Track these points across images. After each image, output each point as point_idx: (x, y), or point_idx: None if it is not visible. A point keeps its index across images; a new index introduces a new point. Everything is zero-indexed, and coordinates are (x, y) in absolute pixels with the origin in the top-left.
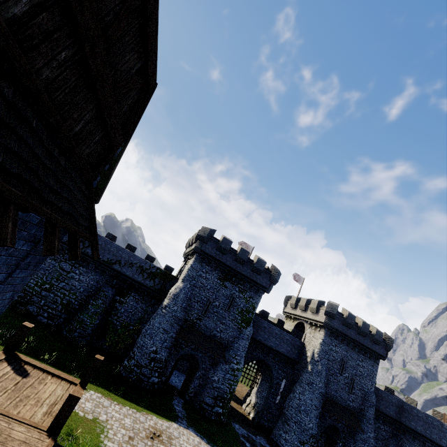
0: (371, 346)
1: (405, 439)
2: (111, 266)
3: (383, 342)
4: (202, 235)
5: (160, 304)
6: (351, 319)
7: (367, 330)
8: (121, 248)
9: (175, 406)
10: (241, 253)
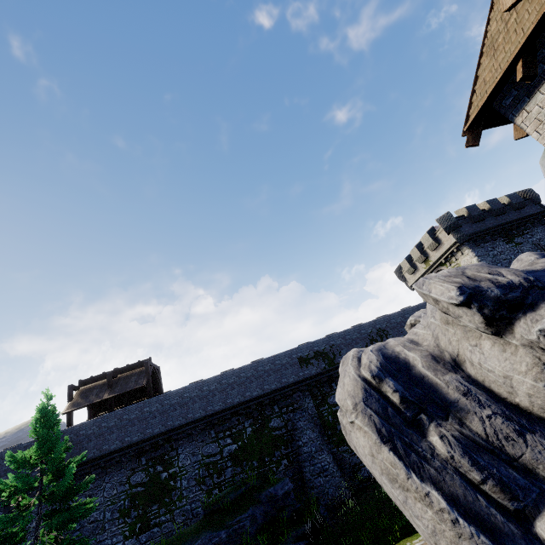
0: None
1: None
2: None
3: None
4: (450, 224)
5: None
6: None
7: None
8: (402, 313)
9: None
10: (493, 205)
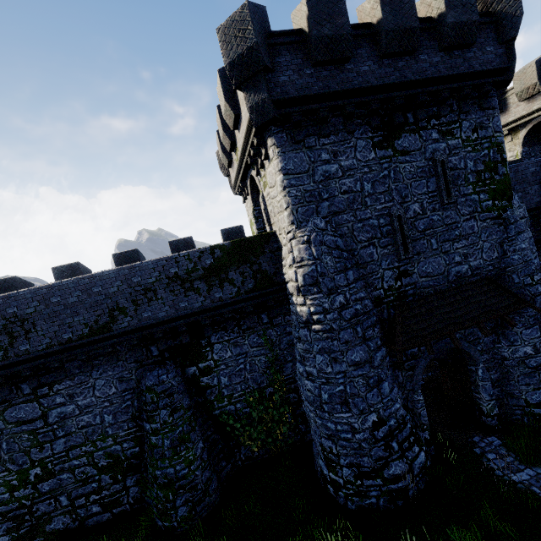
0: None
1: None
2: (110, 333)
3: None
4: (240, 54)
5: (281, 309)
6: None
7: None
8: (89, 281)
9: (514, 478)
10: (390, 14)
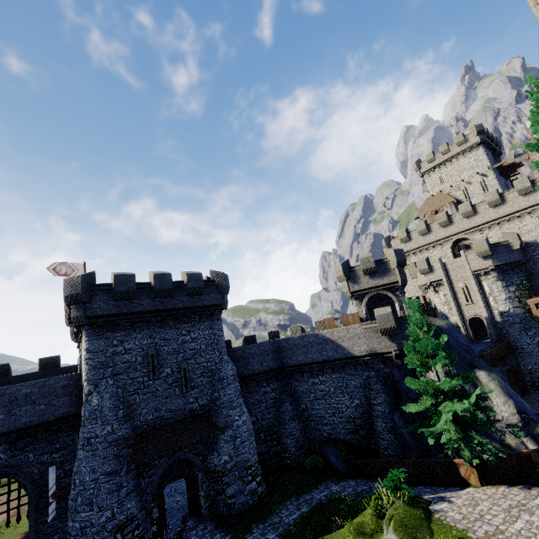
0: (192, 303)
1: (295, 382)
2: None
3: (210, 286)
4: None
5: None
6: (126, 283)
7: (169, 283)
8: None
9: None
10: None
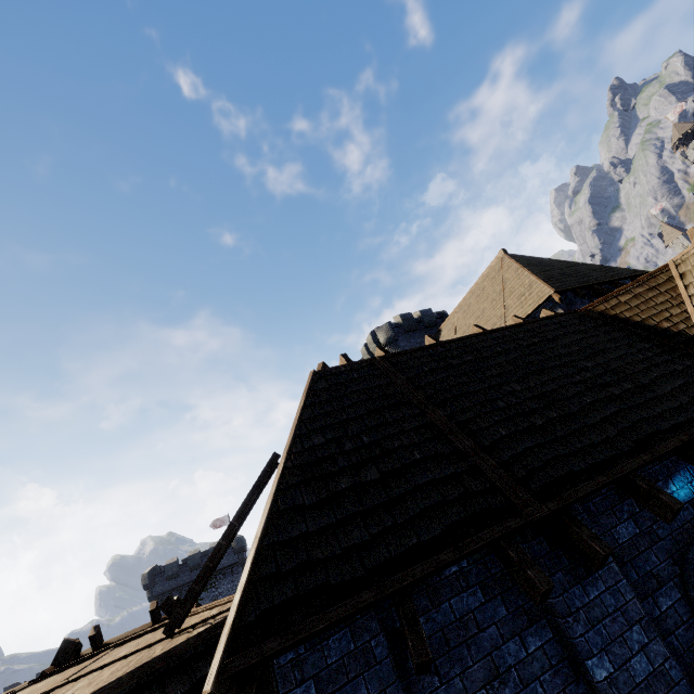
0: None
1: None
2: None
3: None
4: (145, 584)
5: None
6: None
7: None
8: None
9: None
10: (191, 562)
